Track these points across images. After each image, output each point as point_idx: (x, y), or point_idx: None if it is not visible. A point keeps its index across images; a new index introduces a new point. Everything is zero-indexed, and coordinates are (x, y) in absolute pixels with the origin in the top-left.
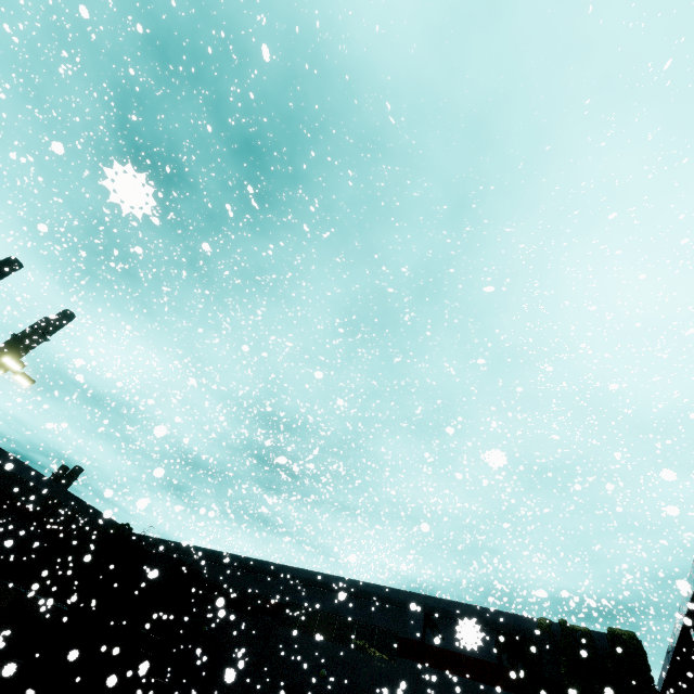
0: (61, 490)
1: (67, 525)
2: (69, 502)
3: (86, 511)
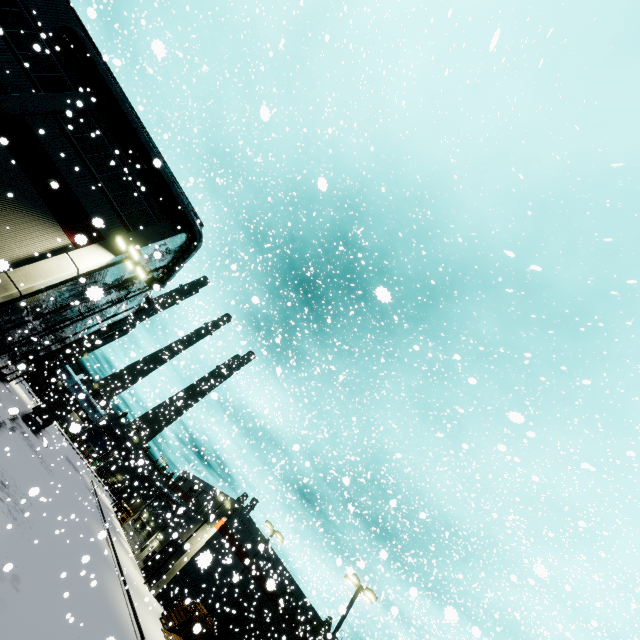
0: (293, 582)
1: (293, 614)
2: (297, 594)
3: (304, 604)
